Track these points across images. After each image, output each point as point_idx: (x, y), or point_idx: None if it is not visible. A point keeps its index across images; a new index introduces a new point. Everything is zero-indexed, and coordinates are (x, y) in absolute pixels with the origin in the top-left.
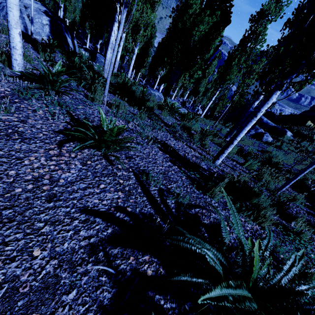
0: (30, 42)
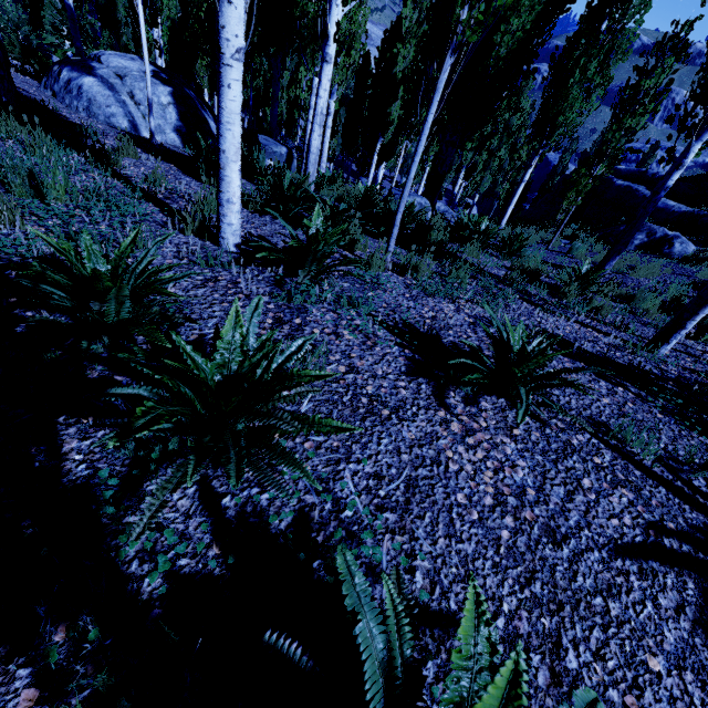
0: (164, 158)
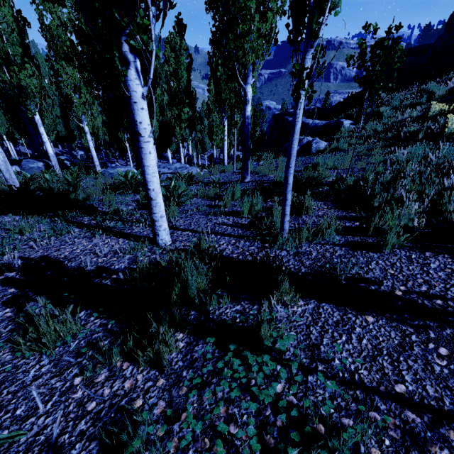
0: None
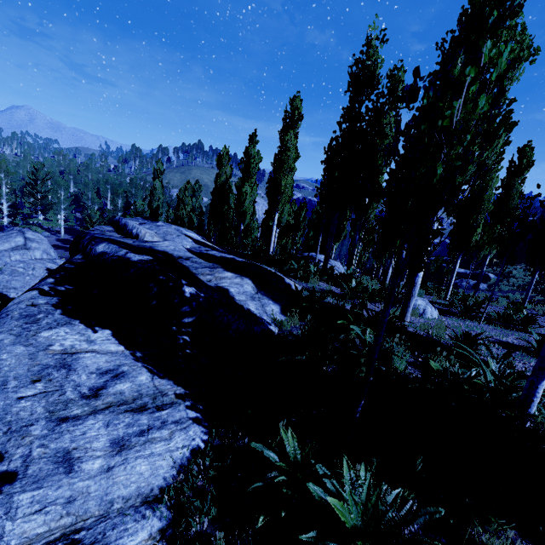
0: None
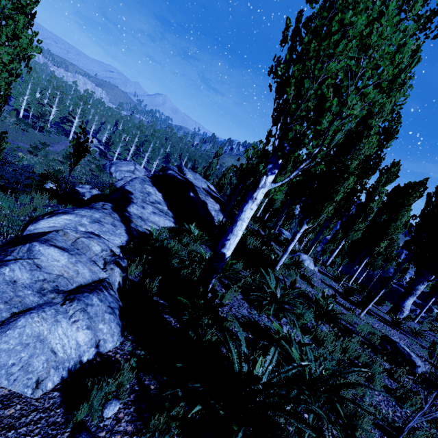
0: None
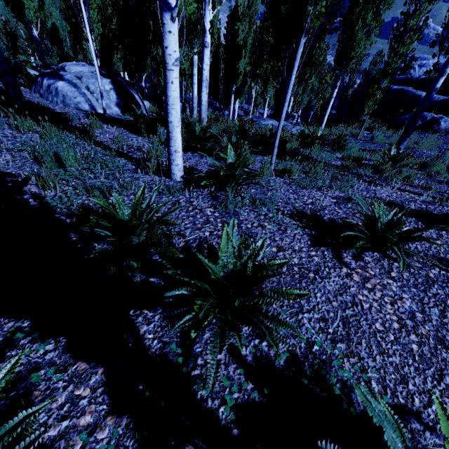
0: (116, 124)
